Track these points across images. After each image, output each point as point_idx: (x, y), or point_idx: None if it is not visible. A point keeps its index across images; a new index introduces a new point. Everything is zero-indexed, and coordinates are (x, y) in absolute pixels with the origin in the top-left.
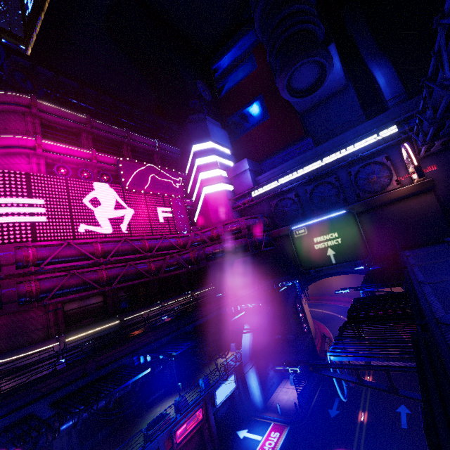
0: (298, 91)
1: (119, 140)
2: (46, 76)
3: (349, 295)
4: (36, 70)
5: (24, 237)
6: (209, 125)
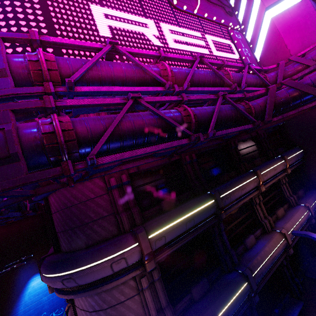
0: None
1: None
2: None
3: None
4: None
5: None
6: None
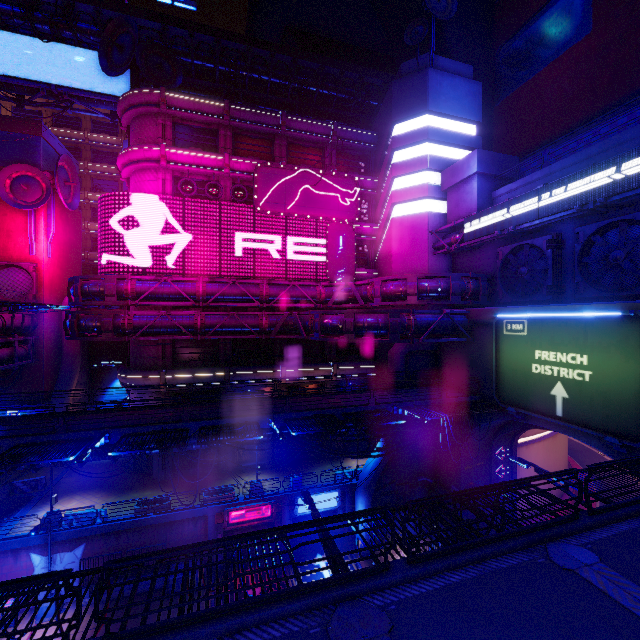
0: None
1: (271, 132)
2: (209, 45)
3: None
4: (197, 39)
5: (135, 267)
6: (431, 78)
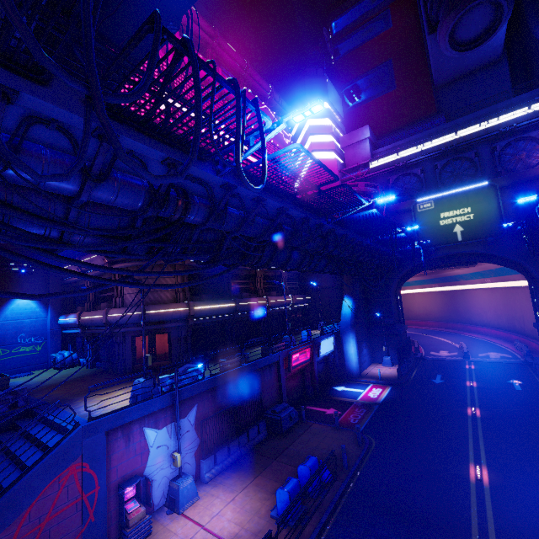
0: (458, 43)
1: (238, 71)
2: None
3: (432, 319)
4: None
5: None
6: (328, 83)
